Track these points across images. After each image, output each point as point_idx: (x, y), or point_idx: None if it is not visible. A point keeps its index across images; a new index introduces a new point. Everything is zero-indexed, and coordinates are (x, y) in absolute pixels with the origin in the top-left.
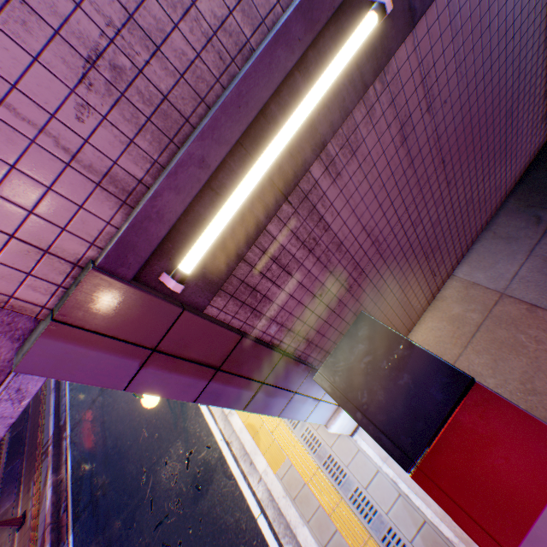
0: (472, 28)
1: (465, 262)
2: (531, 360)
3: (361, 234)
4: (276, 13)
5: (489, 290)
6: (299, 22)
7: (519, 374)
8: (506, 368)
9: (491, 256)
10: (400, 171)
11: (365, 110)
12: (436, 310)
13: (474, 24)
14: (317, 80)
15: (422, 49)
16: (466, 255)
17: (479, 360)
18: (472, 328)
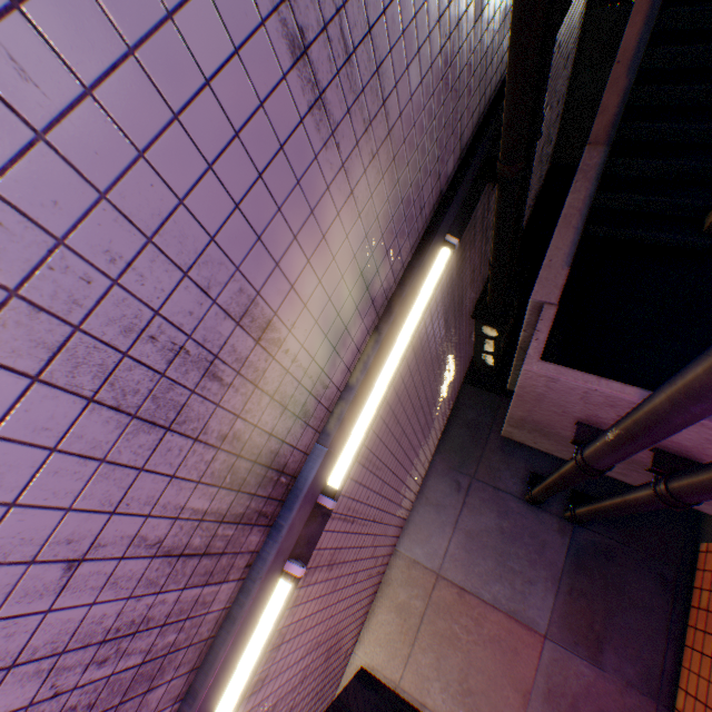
0: (384, 439)
1: (406, 533)
2: (465, 653)
3: (299, 663)
4: (173, 709)
5: (428, 569)
6: (204, 707)
7: (457, 672)
8: (448, 666)
9: (426, 527)
10: (333, 580)
11: (289, 608)
12: (385, 597)
13: (386, 435)
14: (231, 675)
15: (341, 506)
16: (406, 523)
17: (426, 659)
18: (417, 619)
